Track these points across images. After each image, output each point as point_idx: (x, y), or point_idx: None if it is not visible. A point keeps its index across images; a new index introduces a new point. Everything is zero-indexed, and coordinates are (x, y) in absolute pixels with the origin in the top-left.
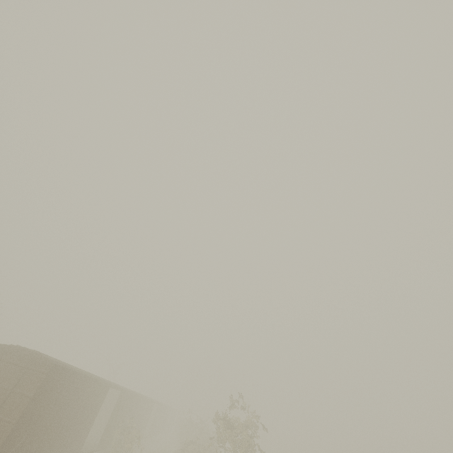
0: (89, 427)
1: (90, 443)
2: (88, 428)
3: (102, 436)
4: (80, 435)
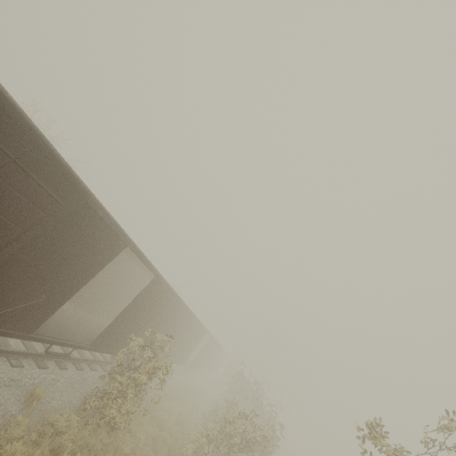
0: (61, 294)
1: (93, 333)
2: (59, 296)
3: (106, 331)
4: (25, 296)
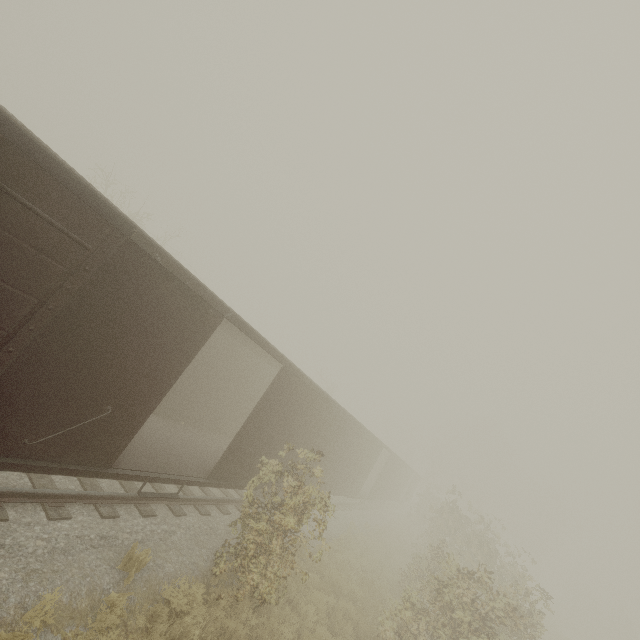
0: (138, 403)
1: (213, 461)
2: (135, 407)
3: (227, 456)
4: (79, 411)
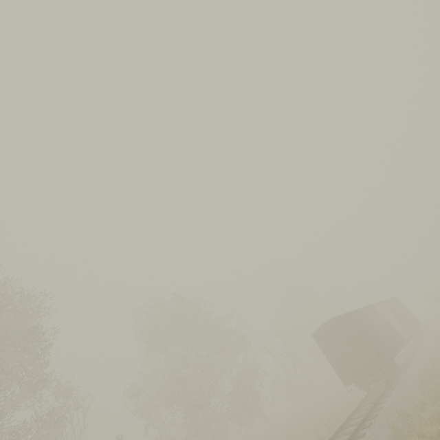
0: None
1: None
2: None
3: None
4: None
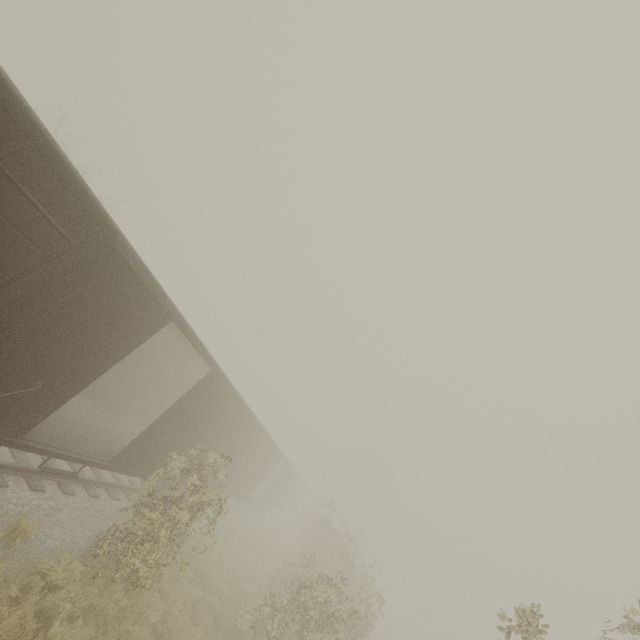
0: (68, 383)
1: (116, 446)
2: (64, 385)
3: (135, 444)
4: (10, 381)
